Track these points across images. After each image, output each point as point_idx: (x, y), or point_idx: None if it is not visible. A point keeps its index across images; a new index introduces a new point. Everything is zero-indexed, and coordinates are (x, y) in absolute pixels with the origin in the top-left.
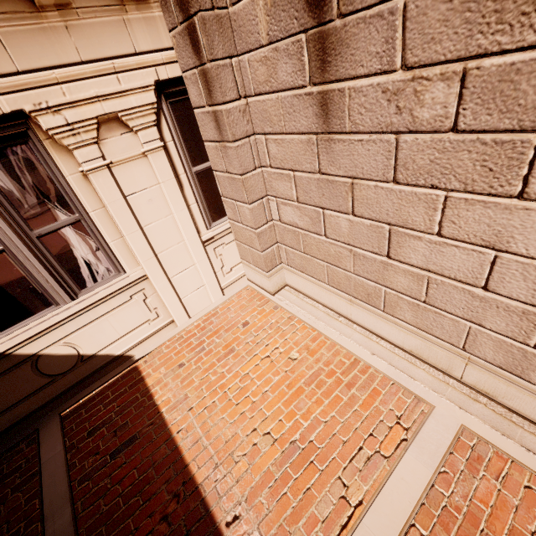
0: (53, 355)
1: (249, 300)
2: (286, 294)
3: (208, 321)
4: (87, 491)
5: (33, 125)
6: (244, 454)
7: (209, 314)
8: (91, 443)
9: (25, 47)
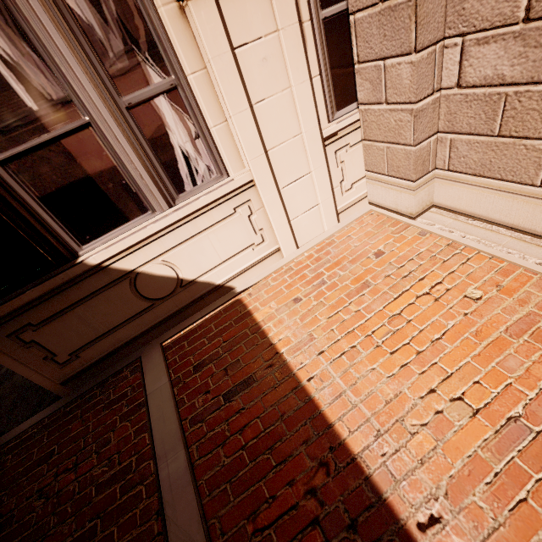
0: (151, 275)
1: (376, 226)
2: (434, 217)
3: (323, 251)
4: (201, 434)
5: None
6: (422, 424)
7: (323, 243)
8: (199, 379)
9: None
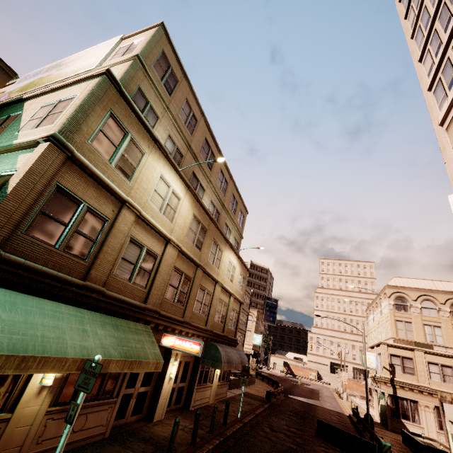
0: (406, 427)
1: None
2: None
3: None
4: None
5: (418, 402)
6: None
7: None
8: None
9: (420, 396)
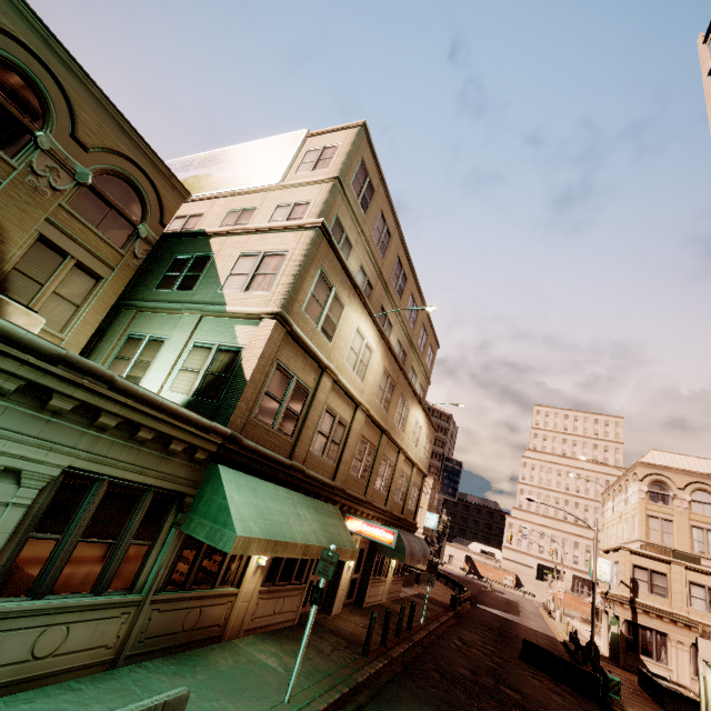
0: (647, 666)
1: None
2: None
3: None
4: None
5: (667, 635)
6: None
7: None
8: None
9: (672, 628)
